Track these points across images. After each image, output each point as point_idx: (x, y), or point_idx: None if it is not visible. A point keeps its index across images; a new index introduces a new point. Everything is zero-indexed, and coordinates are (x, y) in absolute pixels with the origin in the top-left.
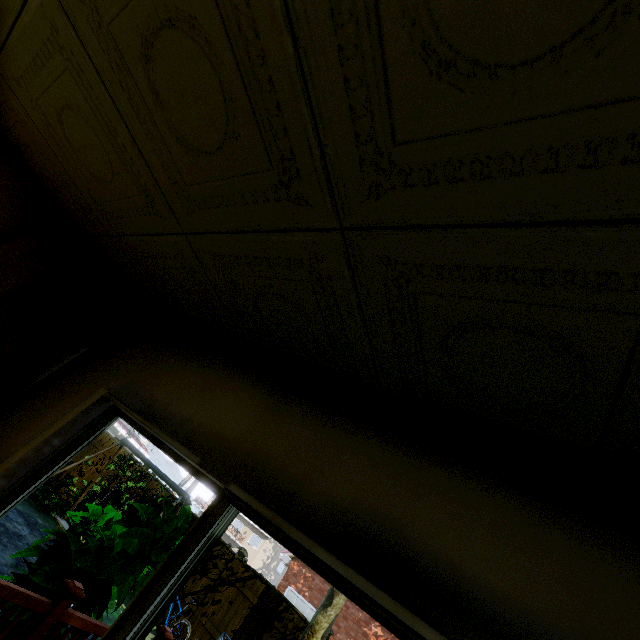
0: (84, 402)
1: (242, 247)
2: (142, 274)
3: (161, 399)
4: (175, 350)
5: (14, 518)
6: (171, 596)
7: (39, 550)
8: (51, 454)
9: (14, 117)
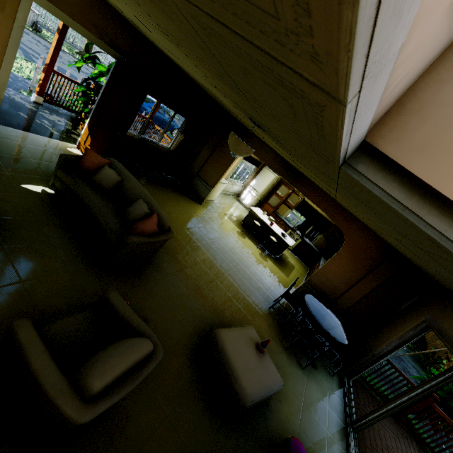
0: (417, 321)
1: (448, 285)
2: (429, 275)
3: (444, 326)
4: (452, 306)
5: (410, 367)
6: (444, 384)
7: (420, 379)
8: (410, 336)
9: (378, 234)
